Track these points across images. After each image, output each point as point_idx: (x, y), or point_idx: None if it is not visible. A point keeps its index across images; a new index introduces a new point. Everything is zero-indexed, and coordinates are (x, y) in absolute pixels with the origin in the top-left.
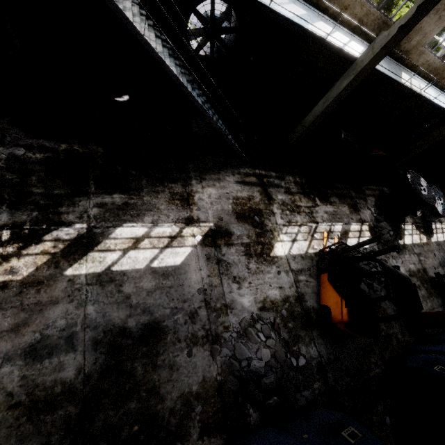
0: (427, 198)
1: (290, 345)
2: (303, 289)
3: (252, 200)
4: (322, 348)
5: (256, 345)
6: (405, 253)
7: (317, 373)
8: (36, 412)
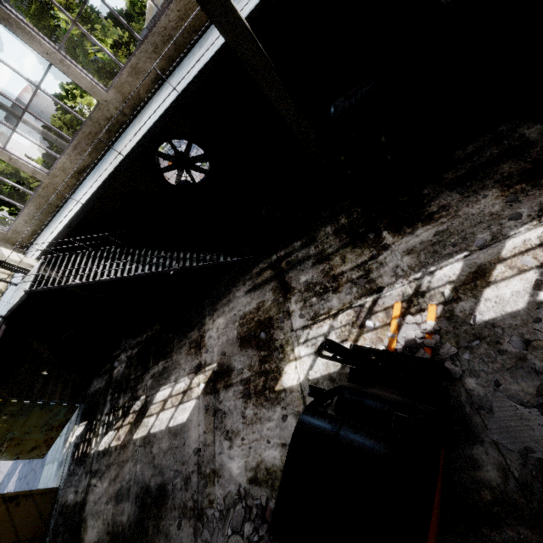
0: None
1: None
2: None
3: (262, 308)
4: None
5: (221, 538)
6: None
7: None
8: (113, 541)
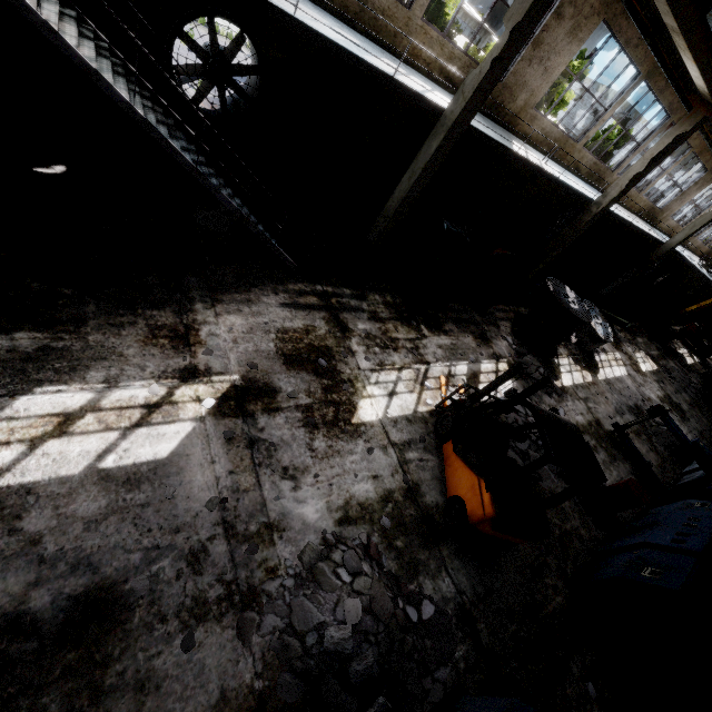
0: (580, 313)
1: (402, 582)
2: (416, 475)
3: (313, 333)
4: (462, 577)
5: (334, 594)
6: (567, 399)
7: (458, 628)
8: None
